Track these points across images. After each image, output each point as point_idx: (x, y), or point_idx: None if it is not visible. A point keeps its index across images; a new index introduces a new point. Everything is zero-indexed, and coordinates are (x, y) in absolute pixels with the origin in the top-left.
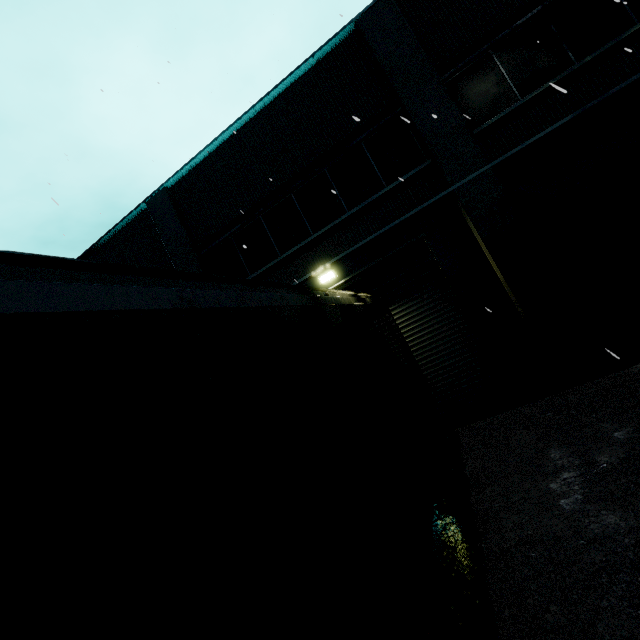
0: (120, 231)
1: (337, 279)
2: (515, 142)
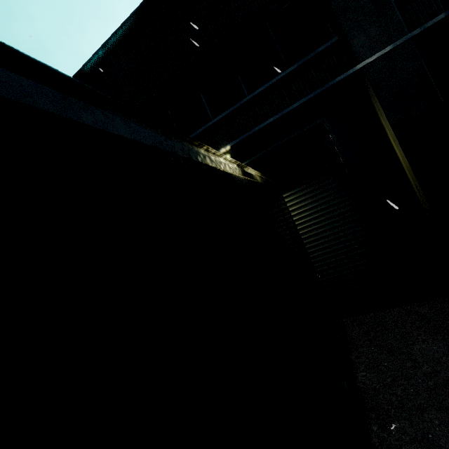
0: None
1: None
2: (441, 9)
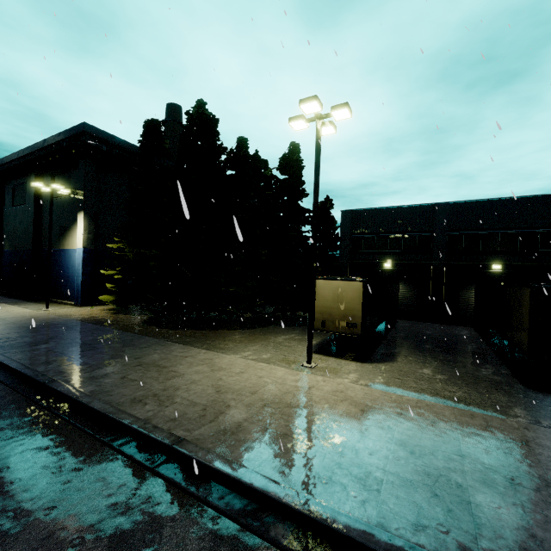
0: (414, 206)
1: (499, 269)
2: None
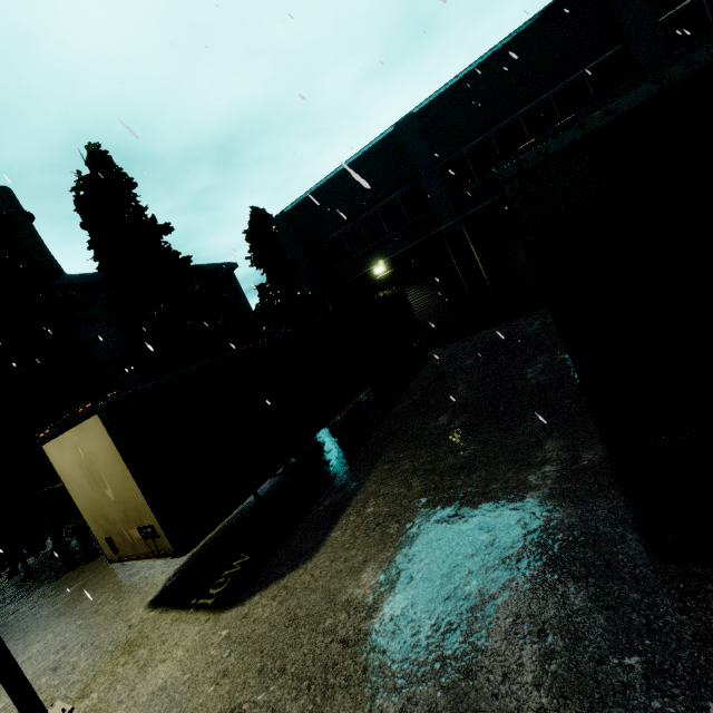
0: (367, 150)
1: None
2: None
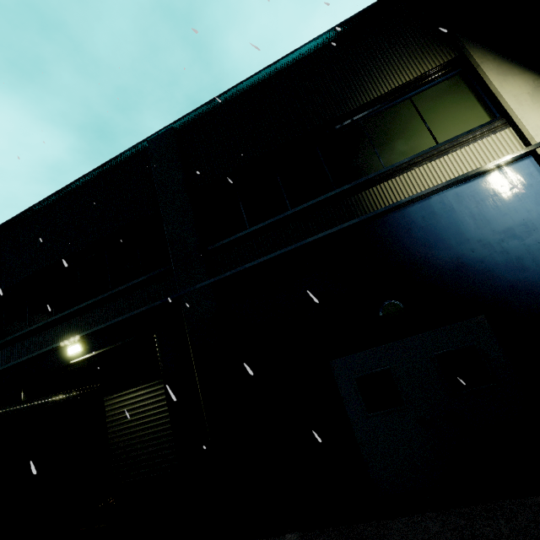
0: None
1: (85, 352)
2: (237, 264)
